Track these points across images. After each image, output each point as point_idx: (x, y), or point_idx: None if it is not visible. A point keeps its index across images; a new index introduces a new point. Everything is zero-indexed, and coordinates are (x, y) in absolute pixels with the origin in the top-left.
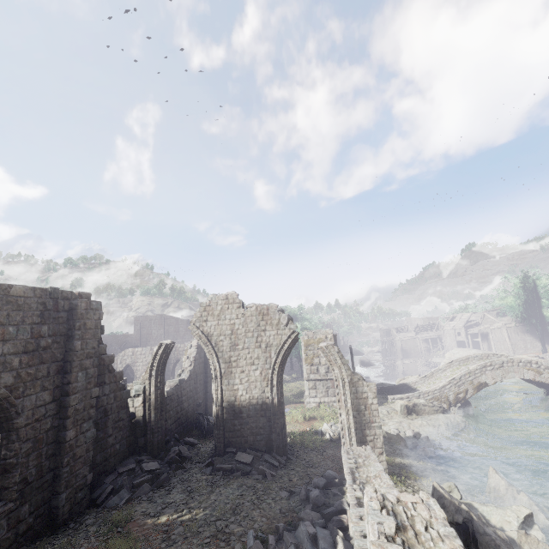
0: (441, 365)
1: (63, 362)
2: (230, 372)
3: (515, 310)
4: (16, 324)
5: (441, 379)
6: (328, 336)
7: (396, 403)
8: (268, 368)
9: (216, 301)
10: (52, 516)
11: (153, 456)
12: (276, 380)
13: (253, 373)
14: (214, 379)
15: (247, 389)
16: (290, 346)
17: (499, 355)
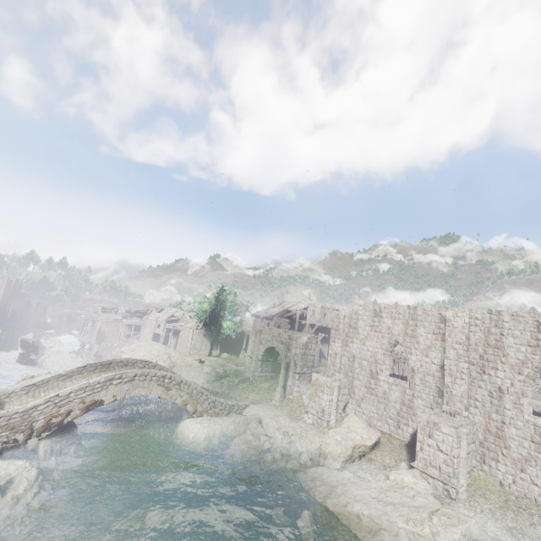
0: (68, 370)
1: None
2: None
3: (205, 316)
4: None
5: (51, 391)
6: None
7: None
8: None
9: None
10: None
11: None
12: None
13: None
14: None
15: None
16: None
17: (148, 362)
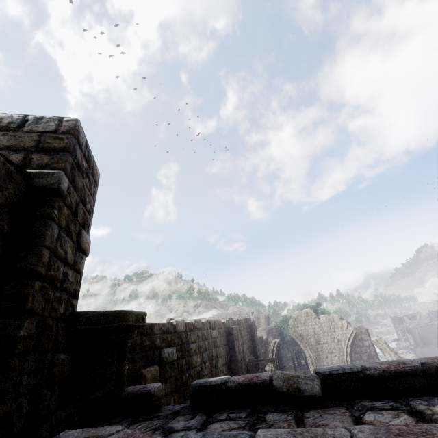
0: None
1: (253, 353)
2: (319, 358)
3: None
4: (245, 336)
5: None
6: (362, 330)
7: None
8: (342, 355)
9: (301, 315)
10: None
11: None
12: (350, 362)
13: (334, 358)
14: (310, 362)
15: None
16: (352, 340)
17: None
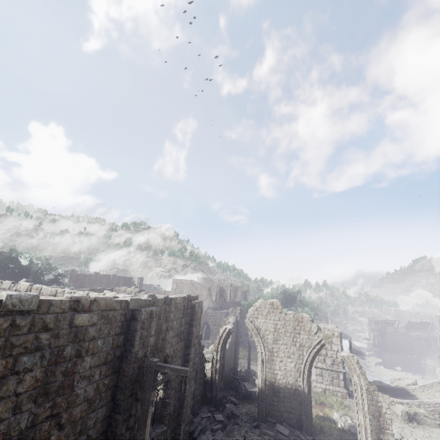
0: None
1: (186, 340)
2: (272, 359)
3: None
4: (176, 319)
5: None
6: (335, 334)
7: (397, 407)
8: (300, 363)
9: (265, 305)
10: (176, 439)
11: (216, 408)
12: (307, 374)
13: (289, 364)
14: (260, 362)
15: (284, 376)
16: (318, 349)
17: None
